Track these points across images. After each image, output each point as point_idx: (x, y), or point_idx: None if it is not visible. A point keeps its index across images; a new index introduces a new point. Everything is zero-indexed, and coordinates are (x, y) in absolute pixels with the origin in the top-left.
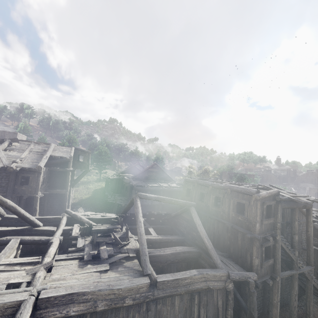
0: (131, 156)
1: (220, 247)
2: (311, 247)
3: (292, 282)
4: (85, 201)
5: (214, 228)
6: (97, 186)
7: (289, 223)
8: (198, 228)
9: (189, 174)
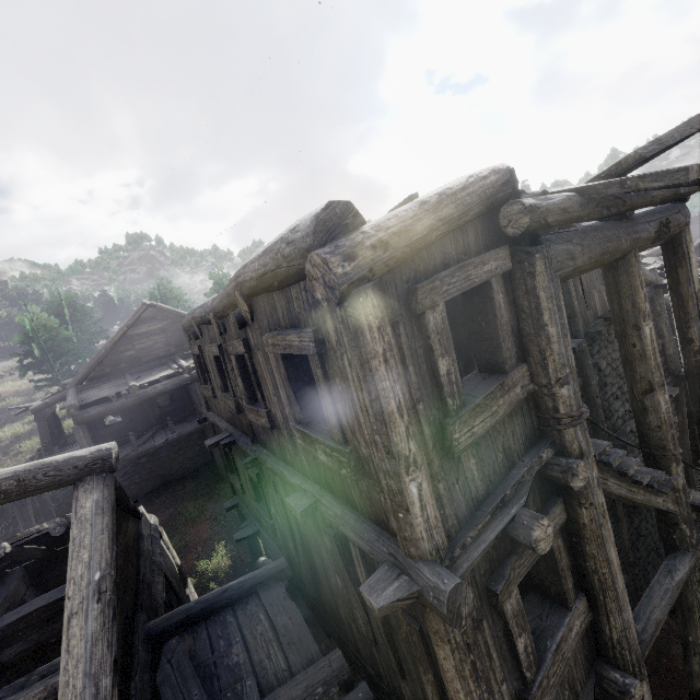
0: None
1: (327, 597)
2: None
3: (685, 603)
4: None
5: (285, 509)
6: None
7: (600, 332)
8: (62, 647)
9: None
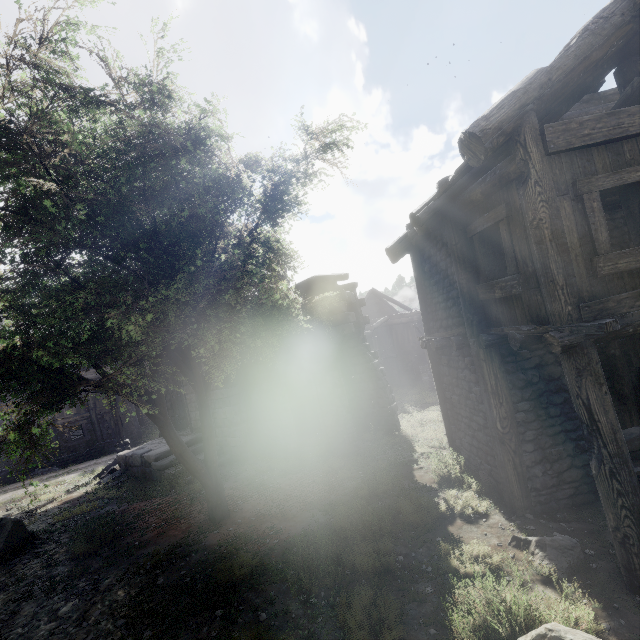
0: None
1: None
2: None
3: None
4: None
5: None
6: None
7: None
8: None
9: None
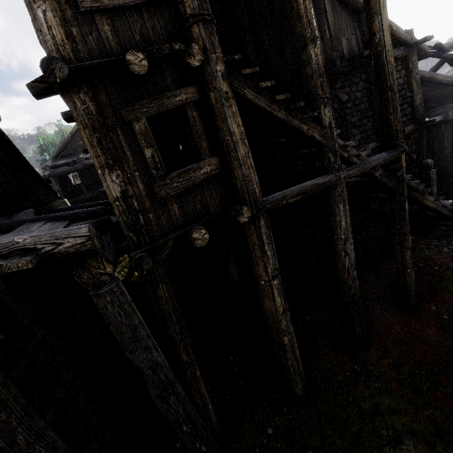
0: None
1: None
2: (389, 87)
3: (332, 212)
4: None
5: None
6: None
7: (334, 62)
8: None
9: None
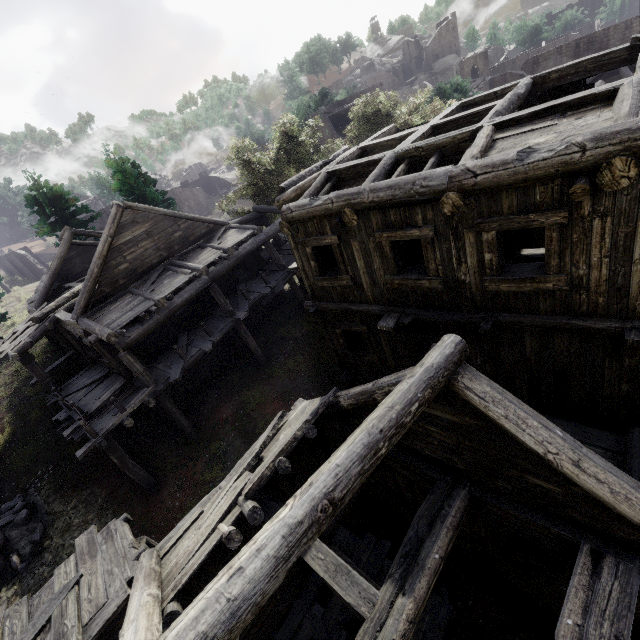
0: (41, 214)
1: (576, 404)
2: None
3: None
4: (4, 468)
5: (524, 355)
6: (12, 377)
7: None
8: (590, 482)
9: (249, 173)
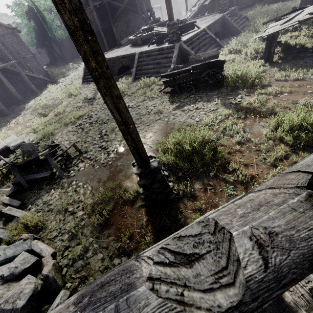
0: None
1: None
2: None
3: None
4: None
5: None
6: None
7: None
8: None
9: None
